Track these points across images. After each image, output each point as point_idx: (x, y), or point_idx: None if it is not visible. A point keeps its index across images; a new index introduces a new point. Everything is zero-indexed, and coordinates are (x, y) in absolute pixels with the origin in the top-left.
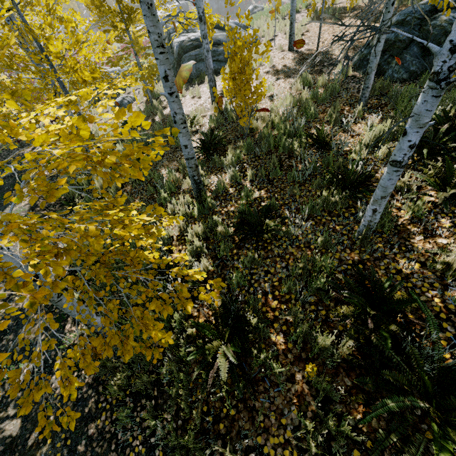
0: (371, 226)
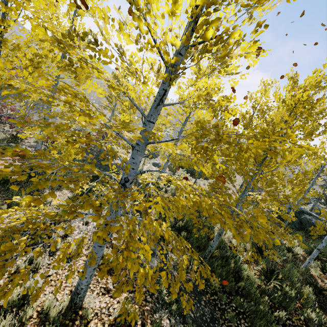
0: (306, 267)
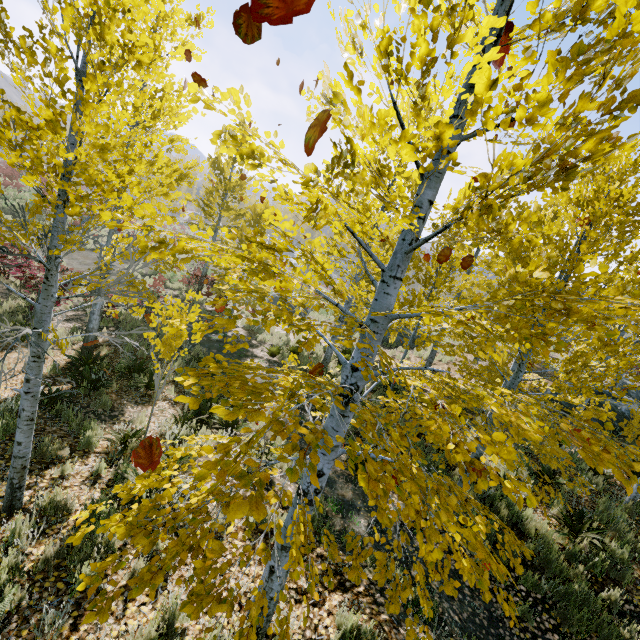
0: (635, 500)
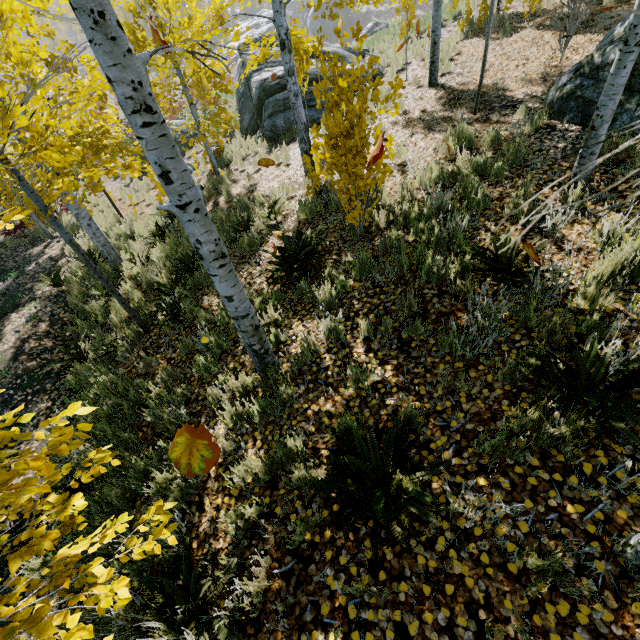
0: None
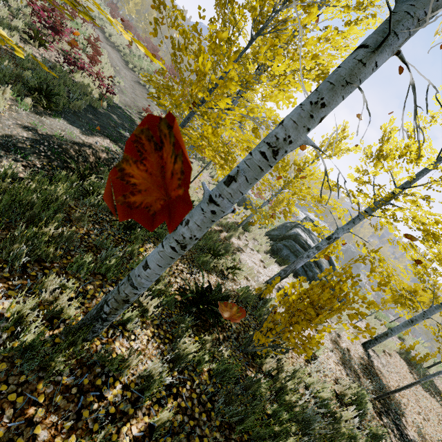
0: None
